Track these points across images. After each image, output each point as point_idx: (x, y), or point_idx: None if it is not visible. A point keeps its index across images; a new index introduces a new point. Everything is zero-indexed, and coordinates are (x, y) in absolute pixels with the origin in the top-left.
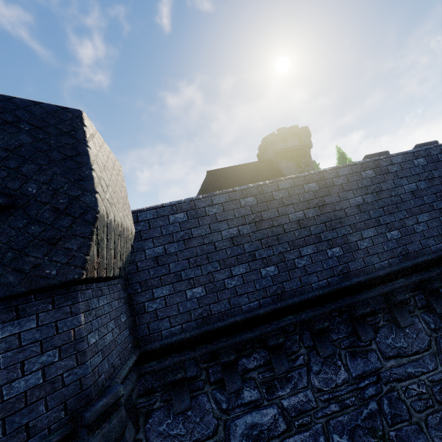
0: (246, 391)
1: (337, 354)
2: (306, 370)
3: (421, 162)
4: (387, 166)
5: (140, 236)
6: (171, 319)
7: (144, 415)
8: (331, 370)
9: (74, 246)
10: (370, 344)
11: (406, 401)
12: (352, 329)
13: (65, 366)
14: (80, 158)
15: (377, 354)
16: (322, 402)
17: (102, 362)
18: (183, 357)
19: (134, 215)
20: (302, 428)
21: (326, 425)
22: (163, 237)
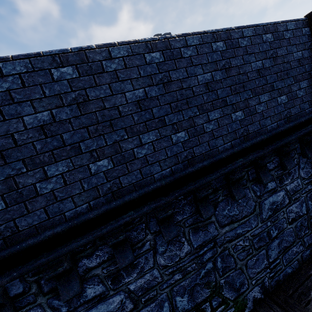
0: (89, 289)
1: (181, 233)
2: (152, 253)
3: (269, 38)
4: (238, 38)
5: None
6: None
7: None
8: (176, 247)
9: None
10: (210, 218)
11: (234, 255)
12: (196, 208)
13: None
14: None
15: (215, 225)
16: (167, 276)
17: None
18: None
19: None
20: (149, 302)
21: (170, 292)
22: None
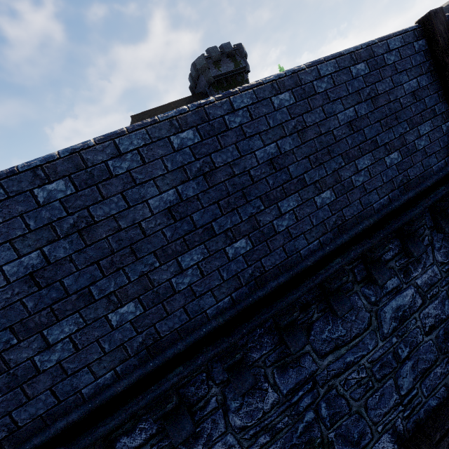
0: None
1: (262, 376)
2: (222, 413)
3: (362, 70)
4: (312, 81)
5: None
6: None
7: None
8: (256, 398)
9: None
10: (303, 348)
11: (345, 395)
12: (279, 337)
13: None
14: None
15: (312, 356)
16: (247, 441)
17: None
18: None
19: None
20: None
21: None
22: None
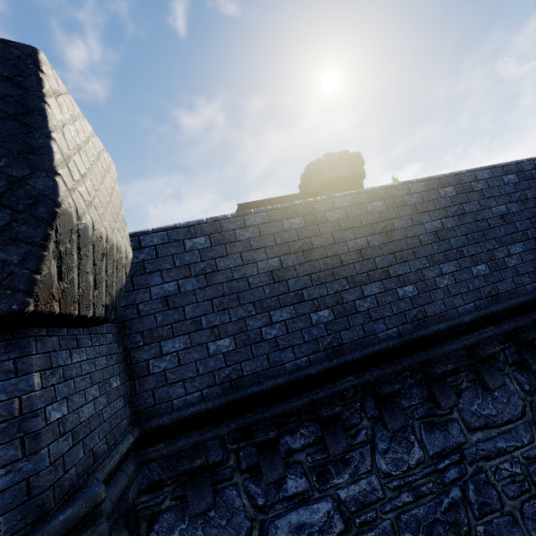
0: (290, 480)
1: (409, 426)
2: (369, 449)
3: (512, 179)
4: (470, 182)
5: (143, 268)
6: (187, 383)
7: (148, 519)
8: (402, 448)
9: (14, 257)
10: (451, 413)
11: (496, 485)
12: (428, 393)
13: (1, 458)
14: (30, 118)
15: (460, 425)
16: (390, 491)
17: (73, 448)
18: (203, 436)
19: (135, 238)
20: (365, 527)
21: (396, 521)
22: (176, 270)
